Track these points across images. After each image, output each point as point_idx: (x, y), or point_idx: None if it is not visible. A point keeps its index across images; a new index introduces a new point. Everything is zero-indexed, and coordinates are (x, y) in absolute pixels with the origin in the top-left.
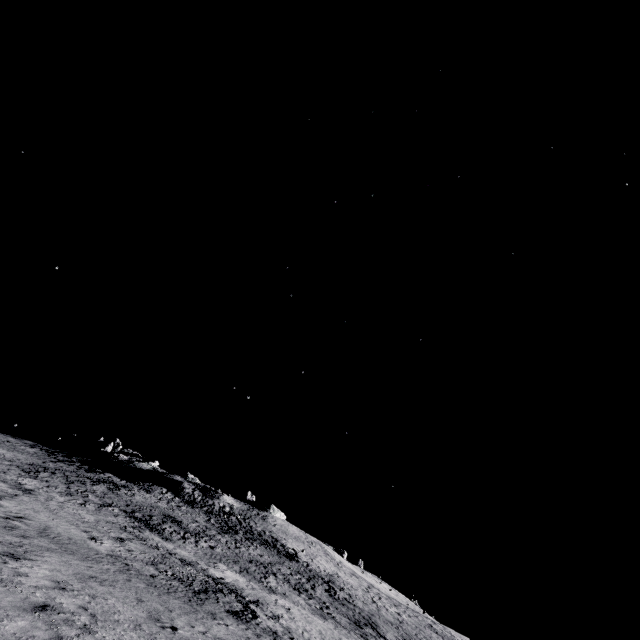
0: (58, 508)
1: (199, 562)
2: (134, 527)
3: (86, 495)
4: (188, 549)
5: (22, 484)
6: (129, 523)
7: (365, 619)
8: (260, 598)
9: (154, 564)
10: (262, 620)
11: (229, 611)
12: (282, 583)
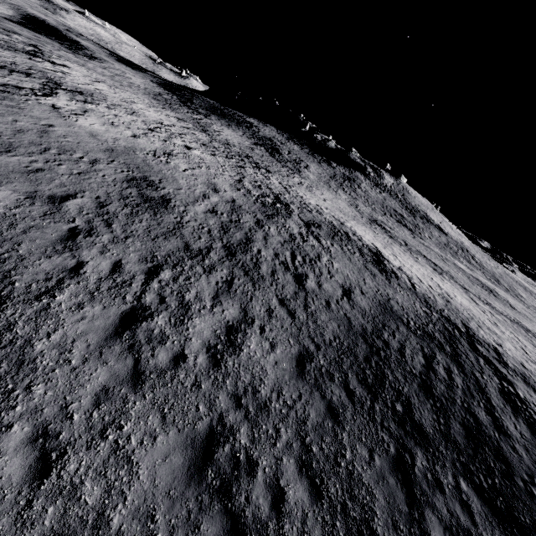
0: (412, 241)
1: (450, 260)
2: (412, 235)
3: (372, 206)
4: (433, 246)
5: (373, 216)
6: (408, 231)
7: (494, 277)
8: (489, 286)
9: (470, 280)
10: (515, 307)
11: (511, 307)
12: (463, 260)
